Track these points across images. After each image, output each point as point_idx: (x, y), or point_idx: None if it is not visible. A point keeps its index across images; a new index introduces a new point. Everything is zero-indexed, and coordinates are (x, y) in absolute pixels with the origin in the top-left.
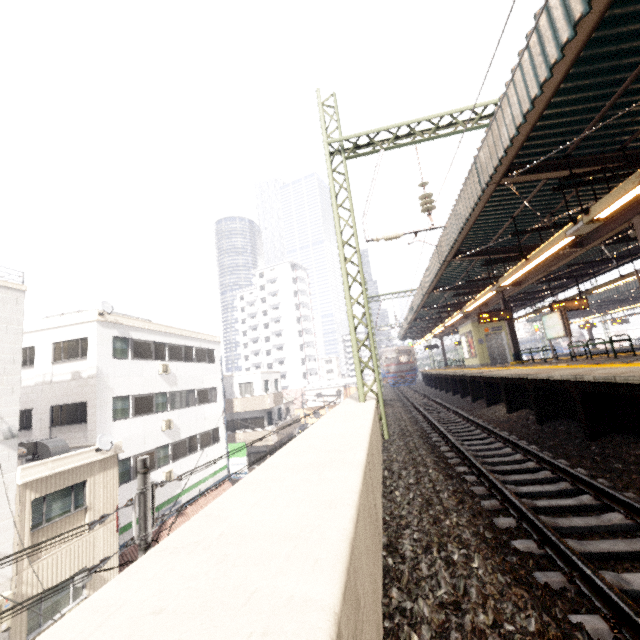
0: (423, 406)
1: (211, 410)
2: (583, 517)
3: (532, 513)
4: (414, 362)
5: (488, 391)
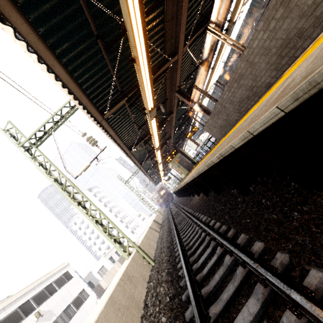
0: (175, 215)
1: (88, 304)
2: (218, 270)
3: (192, 300)
4: (167, 191)
5: (188, 190)
